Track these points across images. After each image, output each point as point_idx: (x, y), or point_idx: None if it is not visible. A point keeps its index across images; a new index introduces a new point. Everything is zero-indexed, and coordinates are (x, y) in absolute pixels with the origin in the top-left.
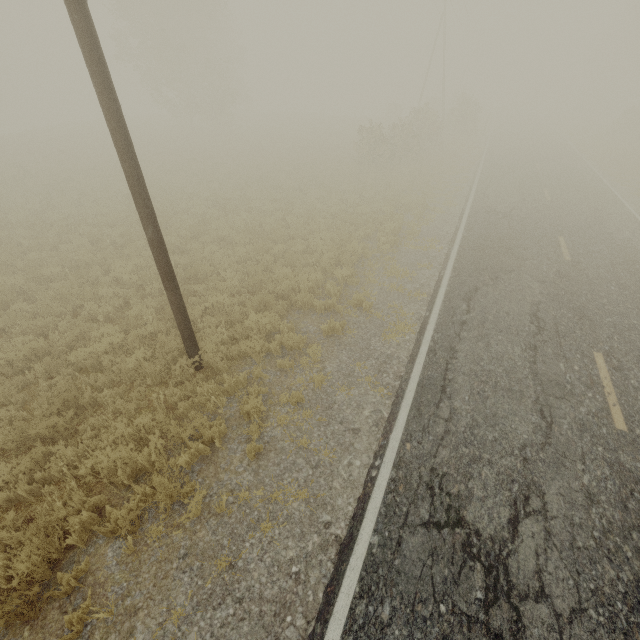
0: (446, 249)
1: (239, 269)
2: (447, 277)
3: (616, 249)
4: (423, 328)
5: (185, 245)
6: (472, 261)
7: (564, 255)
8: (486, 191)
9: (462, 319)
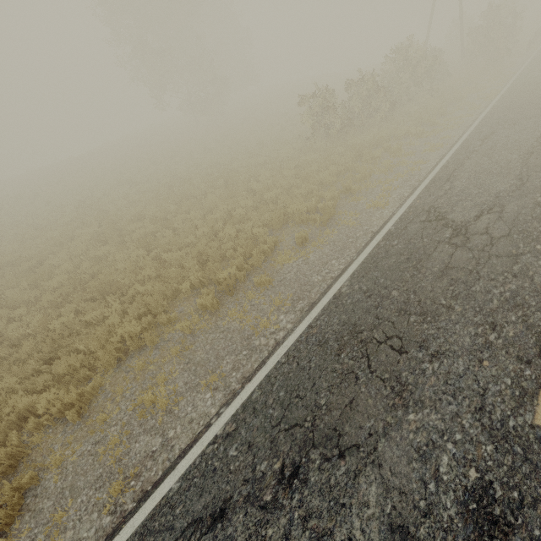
0: (286, 329)
1: (6, 356)
2: (208, 438)
3: None
4: None
5: (5, 306)
6: (292, 386)
7: (539, 400)
8: (459, 167)
9: None
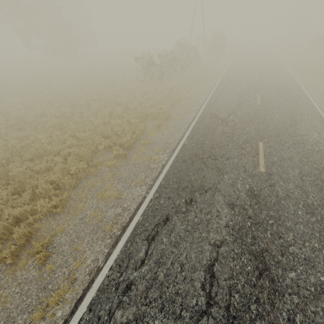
0: (165, 159)
1: None
2: (147, 200)
3: (305, 154)
4: (82, 296)
5: None
6: (178, 176)
7: (260, 165)
8: (216, 98)
9: (129, 279)
